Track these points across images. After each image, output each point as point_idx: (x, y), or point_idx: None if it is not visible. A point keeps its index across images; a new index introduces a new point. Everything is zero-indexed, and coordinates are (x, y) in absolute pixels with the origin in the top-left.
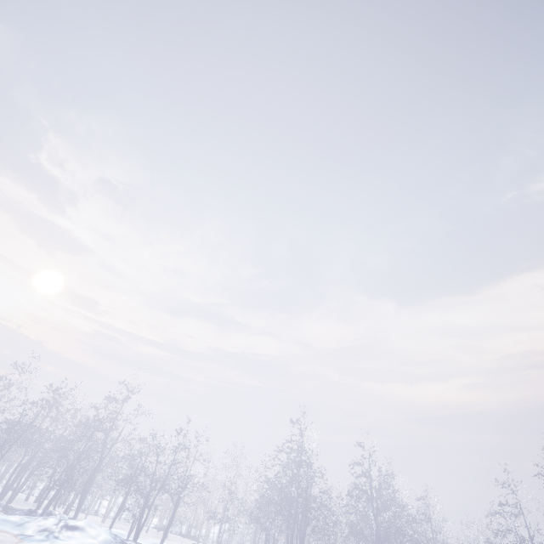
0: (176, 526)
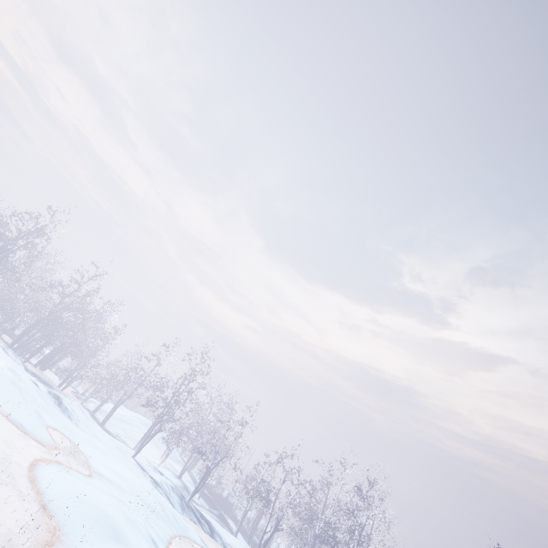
0: None
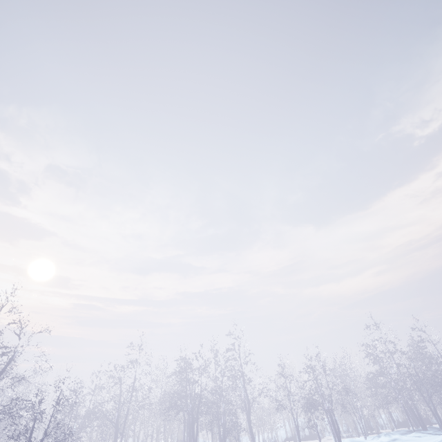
0: (243, 438)
